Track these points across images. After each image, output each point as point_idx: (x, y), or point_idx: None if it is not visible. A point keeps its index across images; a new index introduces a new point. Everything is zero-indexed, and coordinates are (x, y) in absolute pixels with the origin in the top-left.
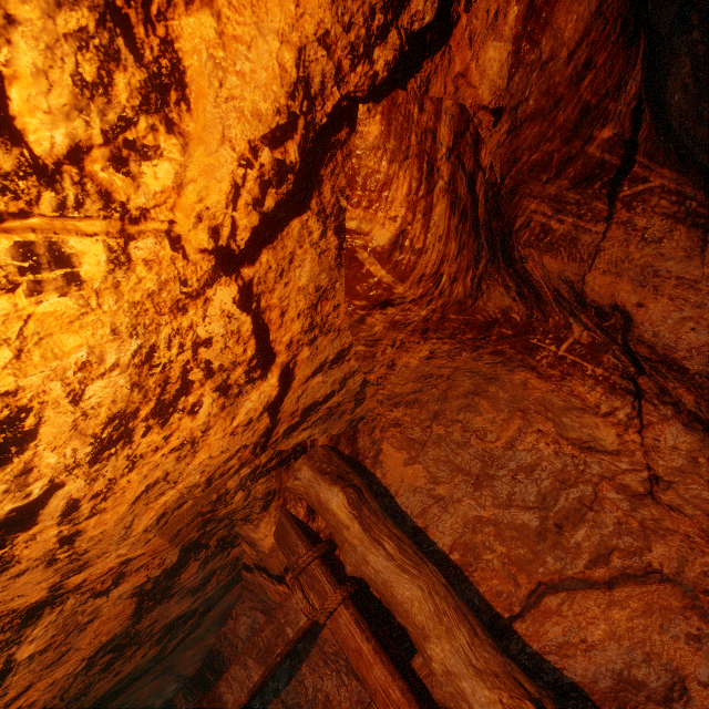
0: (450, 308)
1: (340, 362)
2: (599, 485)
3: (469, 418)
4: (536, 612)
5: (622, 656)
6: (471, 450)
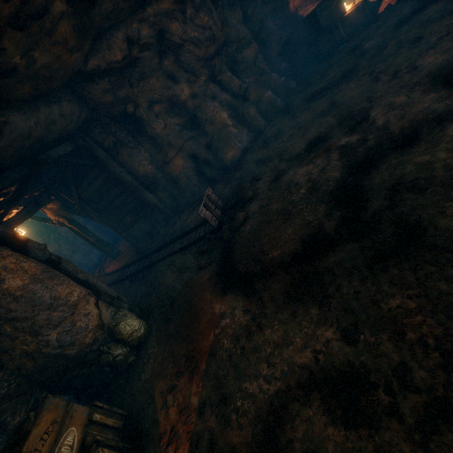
0: None
1: None
2: None
3: None
4: None
5: None
6: None
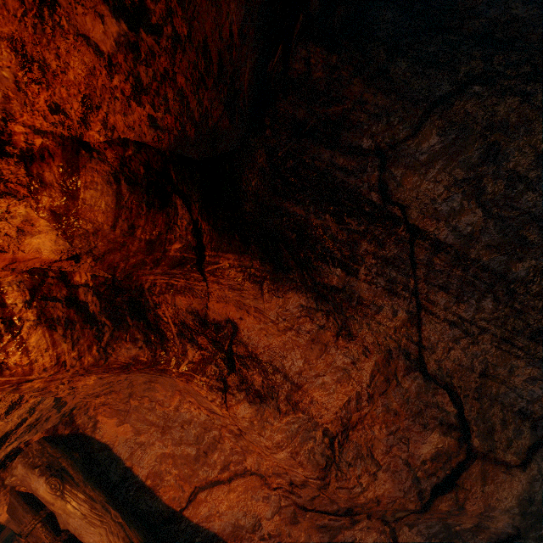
0: (89, 367)
1: (18, 407)
2: (222, 430)
3: (152, 394)
4: (195, 503)
5: (234, 516)
6: (157, 412)
